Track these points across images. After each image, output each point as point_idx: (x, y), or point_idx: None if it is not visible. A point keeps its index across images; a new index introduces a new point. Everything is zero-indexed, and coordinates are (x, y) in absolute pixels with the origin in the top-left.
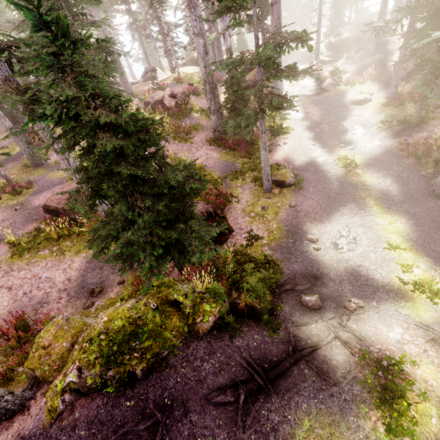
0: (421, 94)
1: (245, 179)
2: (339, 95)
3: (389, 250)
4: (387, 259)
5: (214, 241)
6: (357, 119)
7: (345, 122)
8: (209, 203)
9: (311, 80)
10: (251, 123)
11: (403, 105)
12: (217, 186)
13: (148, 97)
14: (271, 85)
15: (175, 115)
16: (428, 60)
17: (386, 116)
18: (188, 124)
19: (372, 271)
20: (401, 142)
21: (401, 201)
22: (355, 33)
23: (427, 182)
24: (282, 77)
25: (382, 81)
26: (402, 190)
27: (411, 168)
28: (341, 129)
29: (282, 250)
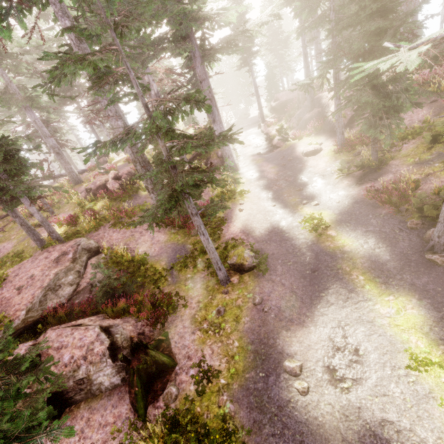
0: (371, 137)
1: (196, 265)
2: (290, 149)
3: (417, 371)
4: (422, 395)
5: (142, 397)
6: (313, 170)
7: (302, 175)
8: (141, 319)
9: (262, 140)
10: (171, 207)
11: (355, 149)
12: (160, 284)
13: (90, 184)
14: (220, 151)
15: (119, 197)
16: (365, 104)
17: (341, 163)
18: (133, 205)
19: (409, 437)
20: (369, 189)
21: (398, 268)
22: (291, 96)
23: (420, 236)
24: (192, 148)
25: (327, 130)
26: (393, 252)
27: (392, 219)
28: (300, 183)
29: (250, 400)
